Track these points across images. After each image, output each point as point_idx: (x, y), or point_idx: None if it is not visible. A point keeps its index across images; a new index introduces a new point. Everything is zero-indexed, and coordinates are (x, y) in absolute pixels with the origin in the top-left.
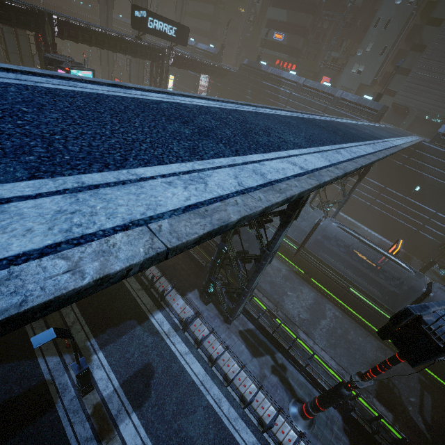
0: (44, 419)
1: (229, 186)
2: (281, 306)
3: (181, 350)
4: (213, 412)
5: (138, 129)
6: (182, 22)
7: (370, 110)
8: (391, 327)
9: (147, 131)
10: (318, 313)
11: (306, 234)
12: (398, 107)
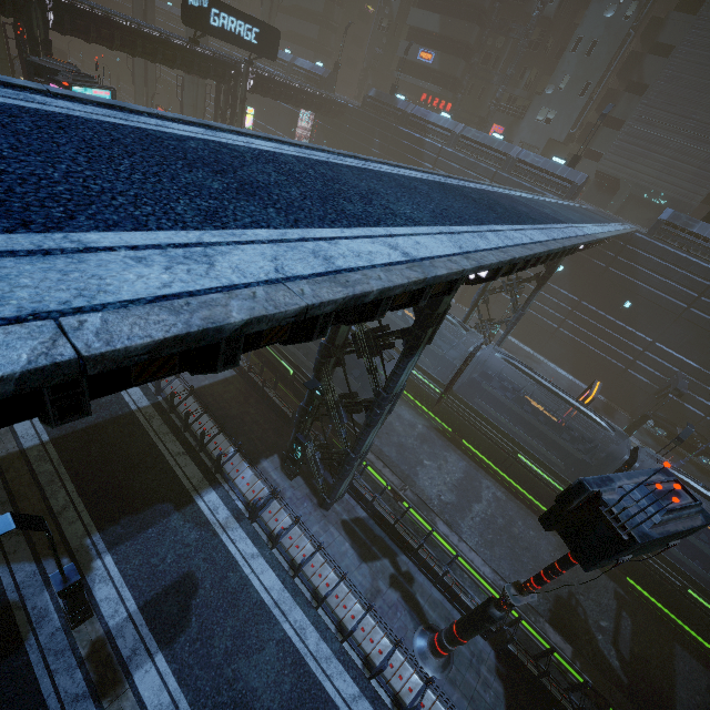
0: (4, 667)
1: (255, 272)
2: (413, 482)
3: (246, 551)
4: (292, 649)
5: (120, 175)
6: (272, 22)
7: (561, 181)
8: (558, 510)
9: (139, 178)
10: (470, 493)
11: (455, 370)
12: (604, 178)
